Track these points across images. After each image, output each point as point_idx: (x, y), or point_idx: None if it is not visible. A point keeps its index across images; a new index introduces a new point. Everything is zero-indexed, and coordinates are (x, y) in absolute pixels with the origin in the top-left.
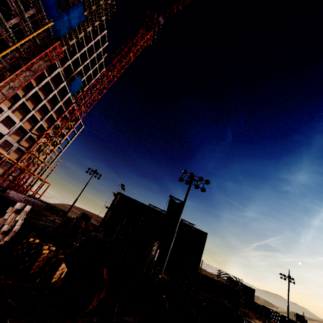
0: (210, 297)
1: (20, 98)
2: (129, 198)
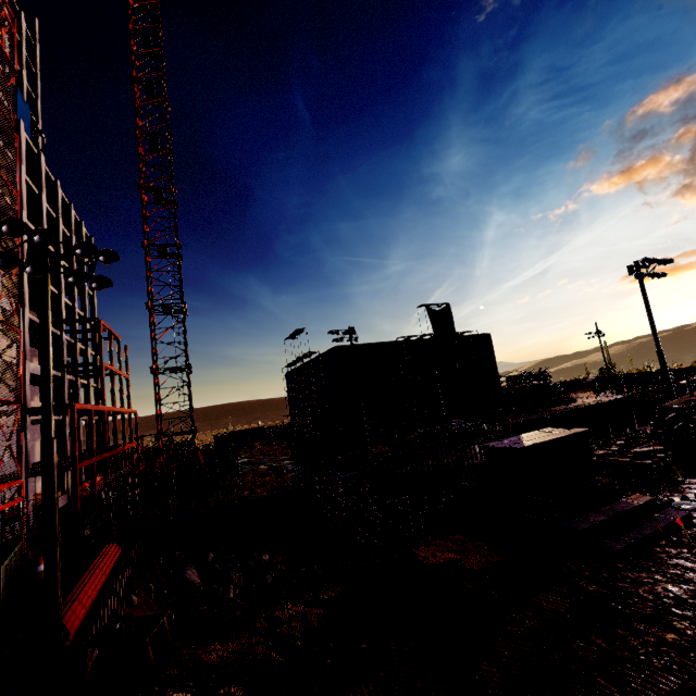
0: None
1: None
2: (362, 346)
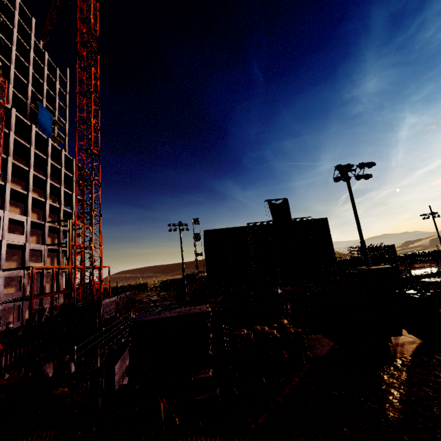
0: (439, 281)
1: (4, 186)
2: (222, 230)
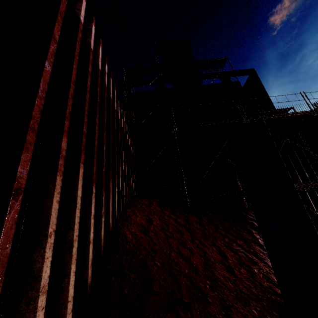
0: None
1: None
2: None
